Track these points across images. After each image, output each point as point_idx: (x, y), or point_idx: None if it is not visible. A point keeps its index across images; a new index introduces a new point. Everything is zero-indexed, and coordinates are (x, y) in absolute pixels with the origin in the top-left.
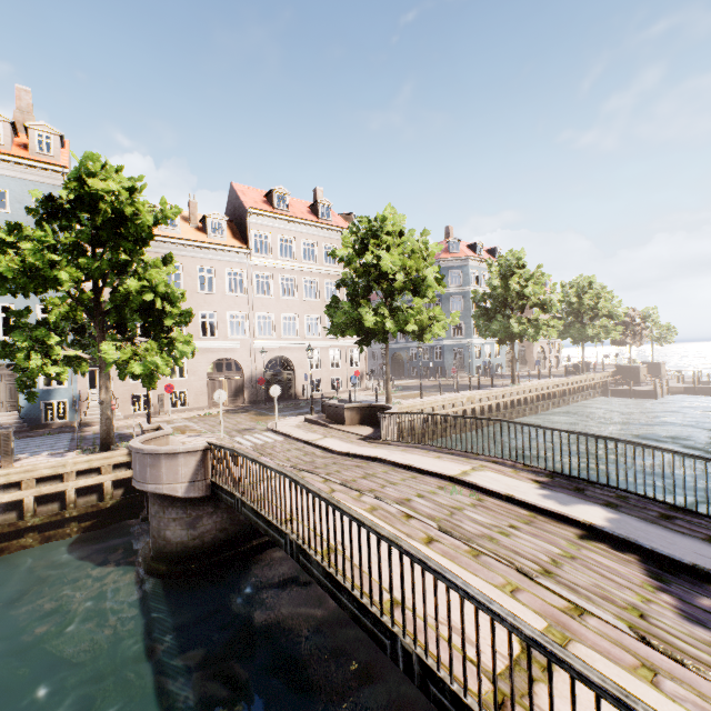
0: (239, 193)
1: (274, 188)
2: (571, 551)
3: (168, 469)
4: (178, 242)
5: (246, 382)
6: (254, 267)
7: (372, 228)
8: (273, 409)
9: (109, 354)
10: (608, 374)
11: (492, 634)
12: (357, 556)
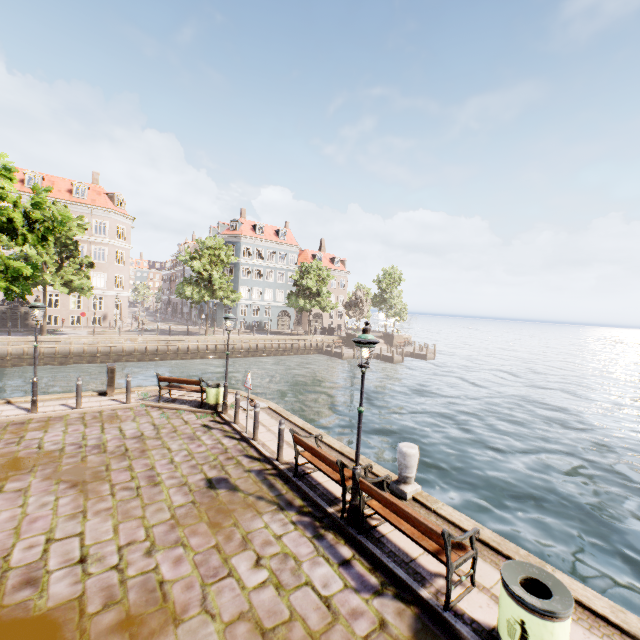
0: None
1: (26, 171)
2: None
3: None
4: None
5: None
6: None
7: None
8: None
9: None
10: (333, 338)
11: None
12: None
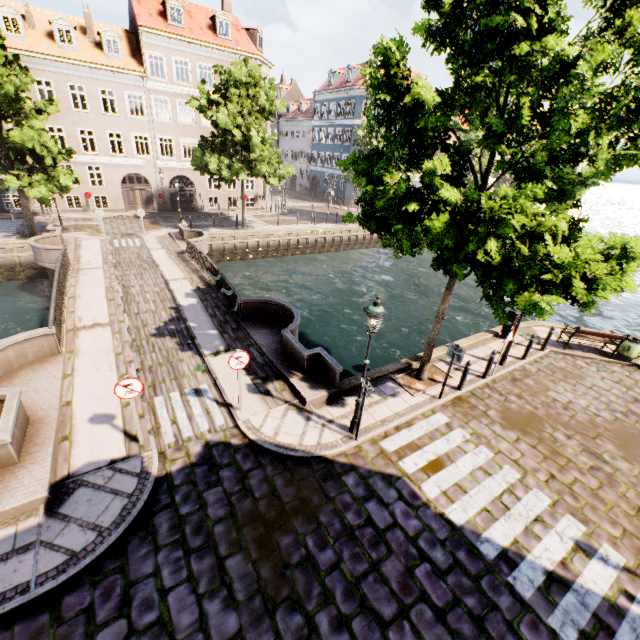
0: (133, 2)
1: None
2: (158, 310)
3: (46, 256)
4: (76, 63)
5: (154, 194)
6: (152, 91)
7: (223, 80)
8: (169, 219)
9: (14, 183)
10: None
11: (55, 314)
12: (80, 300)
